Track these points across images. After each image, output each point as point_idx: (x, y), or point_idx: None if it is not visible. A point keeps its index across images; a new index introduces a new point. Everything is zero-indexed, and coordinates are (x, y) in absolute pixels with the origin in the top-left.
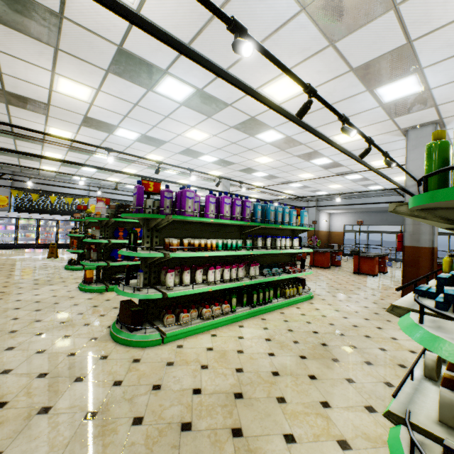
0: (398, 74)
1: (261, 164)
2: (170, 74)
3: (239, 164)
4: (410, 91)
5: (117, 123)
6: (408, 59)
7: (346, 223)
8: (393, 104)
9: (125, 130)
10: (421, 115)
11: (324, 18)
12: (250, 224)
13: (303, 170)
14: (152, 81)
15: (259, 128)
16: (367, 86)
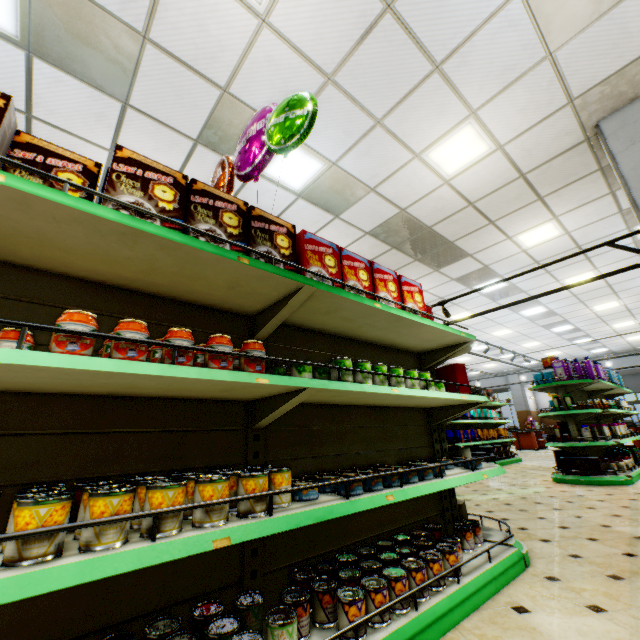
0: None
1: (494, 336)
2: (501, 277)
3: None
4: None
5: None
6: None
7: None
8: None
9: None
10: None
11: None
12: (615, 386)
13: (533, 339)
14: (480, 282)
15: (530, 305)
16: None
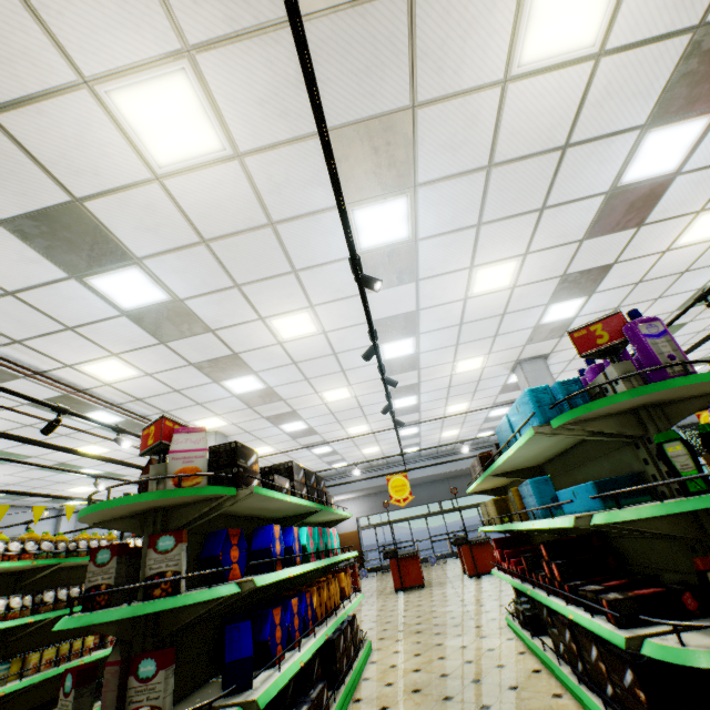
0: (579, 293)
1: (323, 403)
2: (414, 194)
3: (287, 401)
4: (566, 314)
5: (151, 251)
6: (598, 279)
7: (359, 514)
8: (543, 327)
9: (145, 276)
10: (545, 345)
11: (607, 210)
12: None
13: (365, 418)
14: (371, 192)
15: (404, 331)
16: (551, 300)
